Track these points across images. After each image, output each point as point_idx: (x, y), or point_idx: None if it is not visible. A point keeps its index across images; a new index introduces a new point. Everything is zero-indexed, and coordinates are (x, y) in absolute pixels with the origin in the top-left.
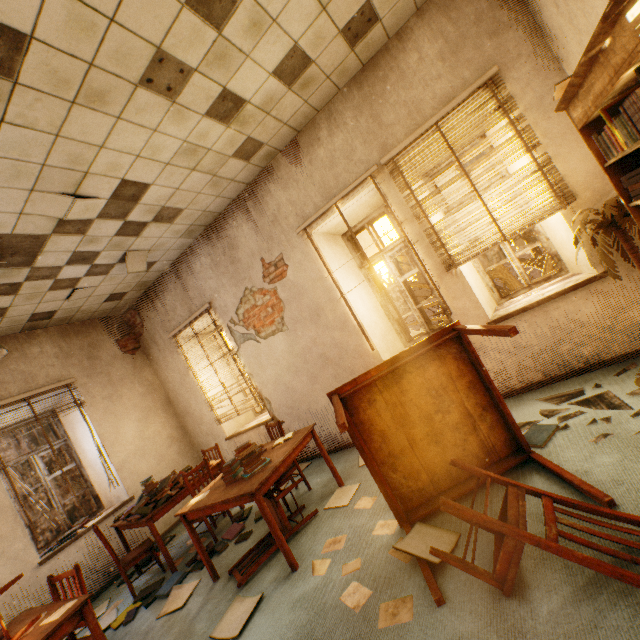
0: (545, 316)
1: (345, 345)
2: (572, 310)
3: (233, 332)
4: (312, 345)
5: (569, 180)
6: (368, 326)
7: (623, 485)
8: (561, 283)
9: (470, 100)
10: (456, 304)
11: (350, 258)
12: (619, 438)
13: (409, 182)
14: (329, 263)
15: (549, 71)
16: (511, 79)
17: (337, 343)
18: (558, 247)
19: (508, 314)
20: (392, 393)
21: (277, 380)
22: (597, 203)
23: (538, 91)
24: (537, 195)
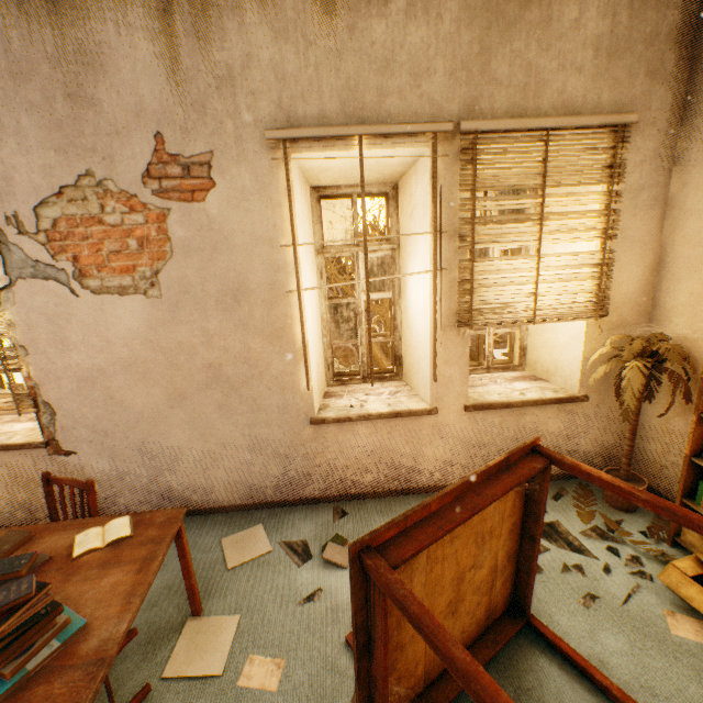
0: (519, 418)
1: (264, 365)
2: (542, 421)
3: (7, 245)
4: (201, 343)
5: (611, 292)
6: (311, 349)
7: (658, 698)
8: (532, 384)
9: (593, 132)
10: (444, 370)
11: (311, 230)
12: (609, 606)
13: (477, 182)
14: (298, 225)
15: (662, 165)
16: (634, 144)
17: (251, 357)
18: (535, 343)
19: (491, 404)
20: (441, 542)
21: (91, 378)
22: (615, 328)
23: (644, 179)
24: (584, 291)
